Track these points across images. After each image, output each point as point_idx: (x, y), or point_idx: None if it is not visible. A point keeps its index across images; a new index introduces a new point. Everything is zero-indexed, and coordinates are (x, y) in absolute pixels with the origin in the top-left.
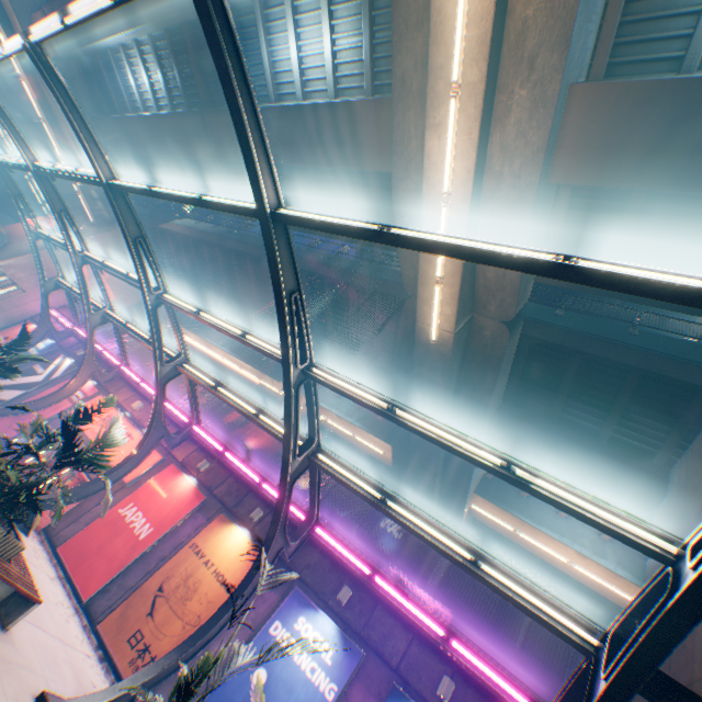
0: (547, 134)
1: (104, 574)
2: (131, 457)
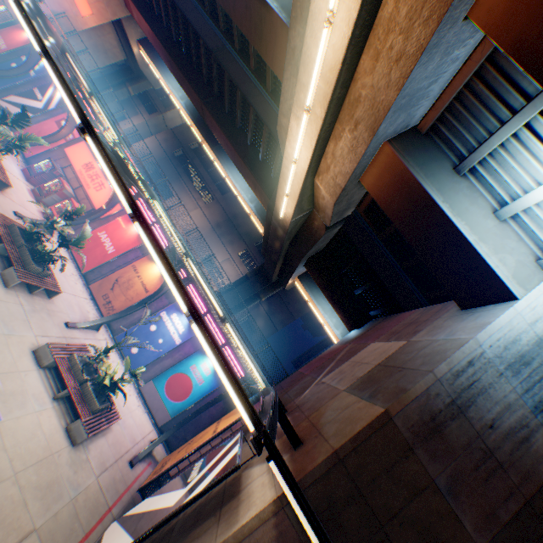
0: (353, 170)
1: (92, 264)
2: (102, 210)
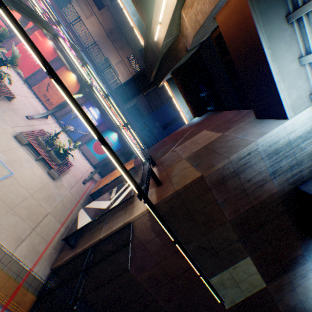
0: (211, 11)
1: (28, 73)
2: None
